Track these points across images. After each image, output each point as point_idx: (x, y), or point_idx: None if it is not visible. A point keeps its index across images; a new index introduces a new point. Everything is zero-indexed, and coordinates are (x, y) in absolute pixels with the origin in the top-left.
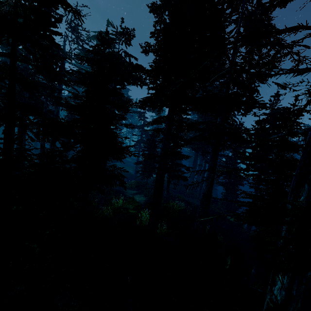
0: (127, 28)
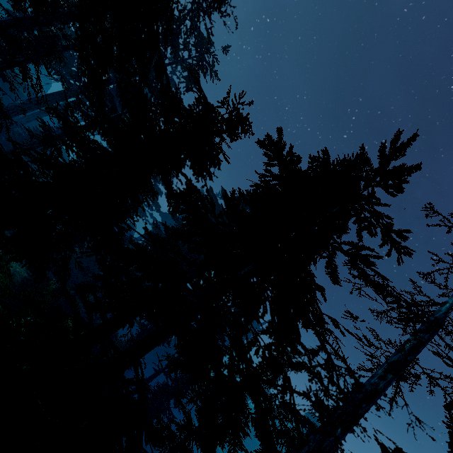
0: (251, 125)
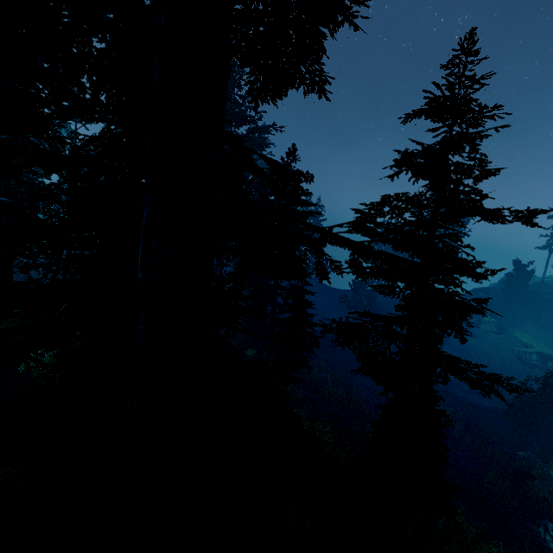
0: None
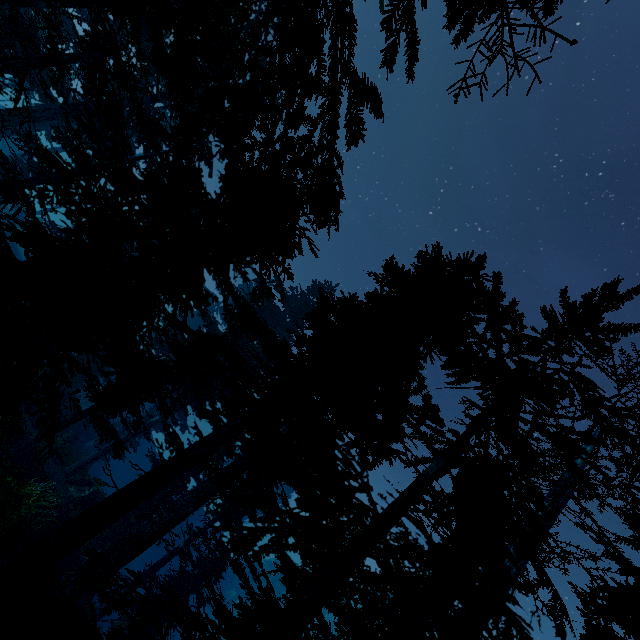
0: None
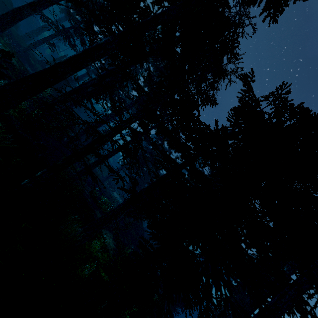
0: None
